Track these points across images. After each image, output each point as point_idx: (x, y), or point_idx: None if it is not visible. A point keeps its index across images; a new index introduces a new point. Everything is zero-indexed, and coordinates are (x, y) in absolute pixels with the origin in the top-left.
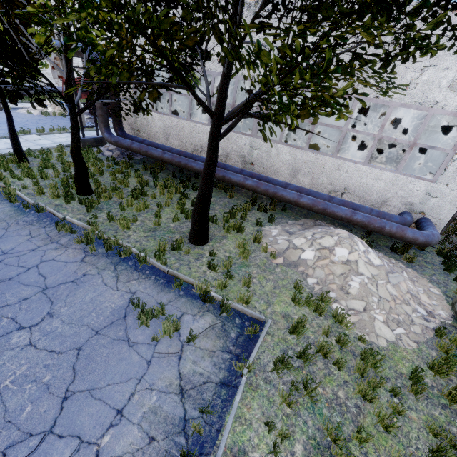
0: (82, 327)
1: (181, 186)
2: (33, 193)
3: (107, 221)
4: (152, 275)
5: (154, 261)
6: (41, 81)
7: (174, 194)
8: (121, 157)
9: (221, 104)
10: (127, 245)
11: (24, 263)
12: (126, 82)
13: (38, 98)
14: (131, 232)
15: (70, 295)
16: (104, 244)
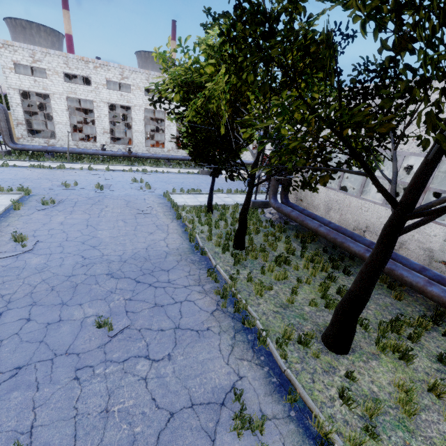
0: (184, 388)
1: (330, 264)
2: (205, 237)
3: (245, 280)
4: (266, 364)
5: (273, 348)
6: (243, 157)
7: (319, 271)
8: (278, 220)
9: (412, 194)
10: (253, 316)
11: (175, 295)
12: (300, 167)
13: (231, 174)
14: (262, 300)
15: (189, 345)
16: (234, 304)
